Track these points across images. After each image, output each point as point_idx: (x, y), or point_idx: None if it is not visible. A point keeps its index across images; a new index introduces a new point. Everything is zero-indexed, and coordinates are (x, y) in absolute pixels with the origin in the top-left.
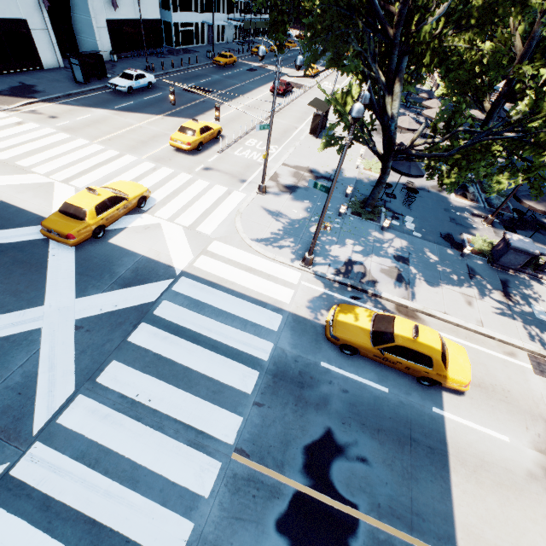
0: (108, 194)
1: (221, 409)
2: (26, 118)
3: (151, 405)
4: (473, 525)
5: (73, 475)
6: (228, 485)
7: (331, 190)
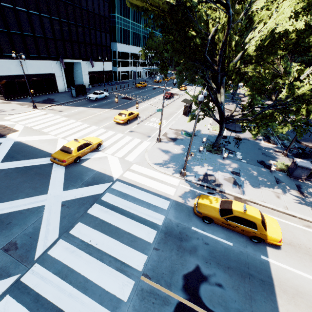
0: (84, 141)
1: (135, 250)
2: (48, 112)
3: (97, 246)
4: None
5: (53, 283)
6: (138, 295)
7: (192, 135)
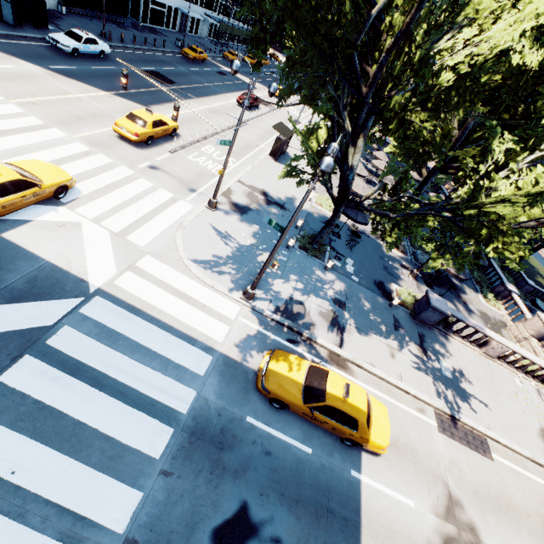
0: (13, 175)
1: (116, 481)
2: None
3: (13, 480)
4: None
5: None
6: None
7: (286, 231)
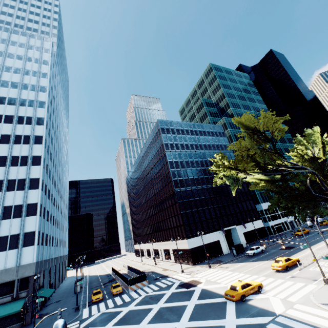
0: (245, 282)
1: None
2: (218, 269)
3: None
4: None
5: None
6: None
7: None
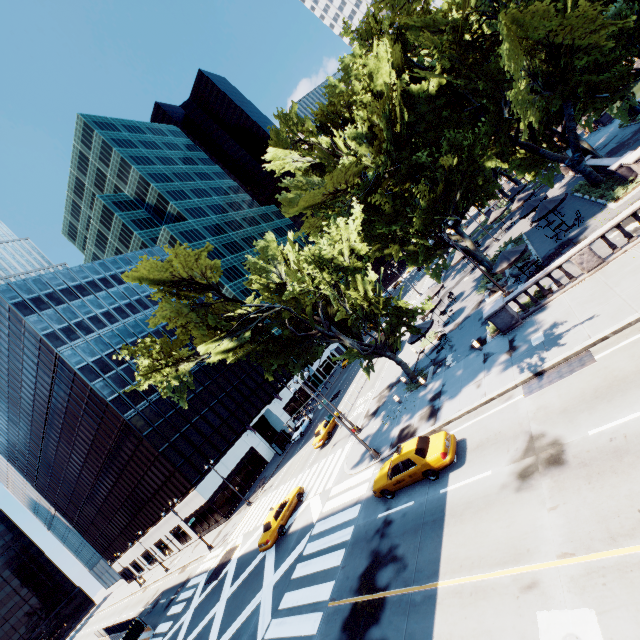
0: (278, 504)
1: (326, 583)
2: (261, 498)
3: (297, 604)
4: (452, 554)
5: None
6: (325, 621)
7: (332, 414)
